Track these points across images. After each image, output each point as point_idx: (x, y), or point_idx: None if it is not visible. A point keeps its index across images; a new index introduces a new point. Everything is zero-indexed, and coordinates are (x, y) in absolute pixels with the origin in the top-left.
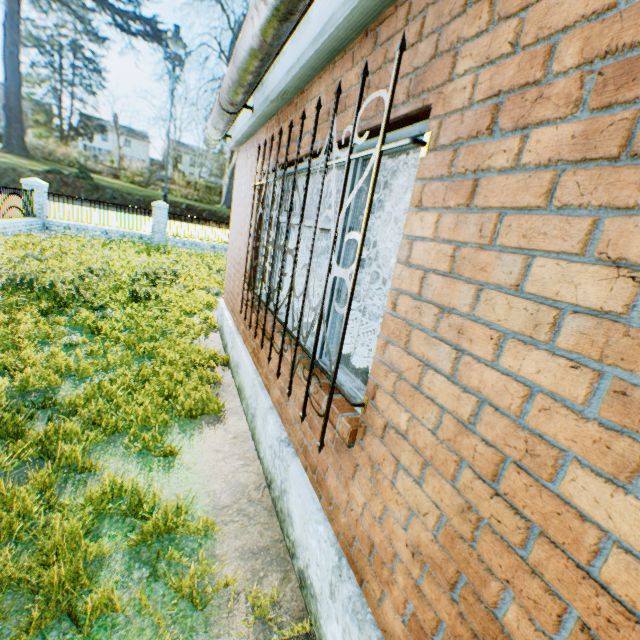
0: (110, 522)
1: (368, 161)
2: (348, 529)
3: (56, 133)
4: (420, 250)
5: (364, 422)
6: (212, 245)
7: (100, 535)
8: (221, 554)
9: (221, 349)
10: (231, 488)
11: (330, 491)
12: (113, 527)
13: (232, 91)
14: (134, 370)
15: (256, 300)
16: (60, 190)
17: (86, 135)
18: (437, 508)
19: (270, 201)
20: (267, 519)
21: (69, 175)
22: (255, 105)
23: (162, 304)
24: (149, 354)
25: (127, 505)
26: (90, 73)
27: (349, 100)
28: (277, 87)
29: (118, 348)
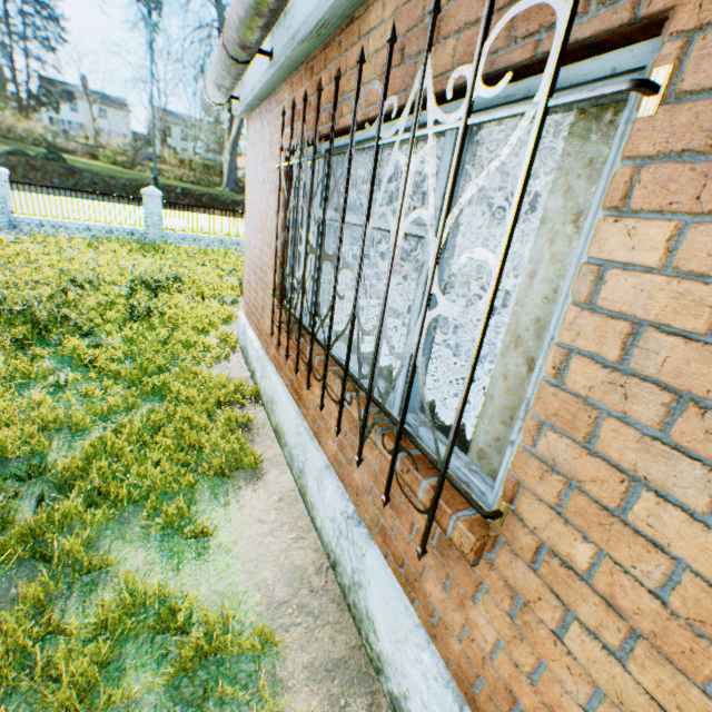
0: (135, 645)
1: (478, 127)
2: (466, 663)
3: (11, 103)
4: (625, 287)
5: (492, 529)
6: (219, 239)
7: (123, 667)
8: (286, 677)
9: (247, 377)
10: (286, 575)
11: (430, 599)
12: (140, 652)
13: (244, 25)
14: (143, 415)
15: (294, 324)
16: (27, 176)
17: (49, 104)
18: (662, 710)
19: (301, 188)
20: (337, 616)
21: (35, 157)
22: (274, 49)
23: (168, 321)
24: (159, 390)
25: (155, 619)
26: (44, 21)
27: (446, 25)
28: (312, 15)
29: (119, 386)
